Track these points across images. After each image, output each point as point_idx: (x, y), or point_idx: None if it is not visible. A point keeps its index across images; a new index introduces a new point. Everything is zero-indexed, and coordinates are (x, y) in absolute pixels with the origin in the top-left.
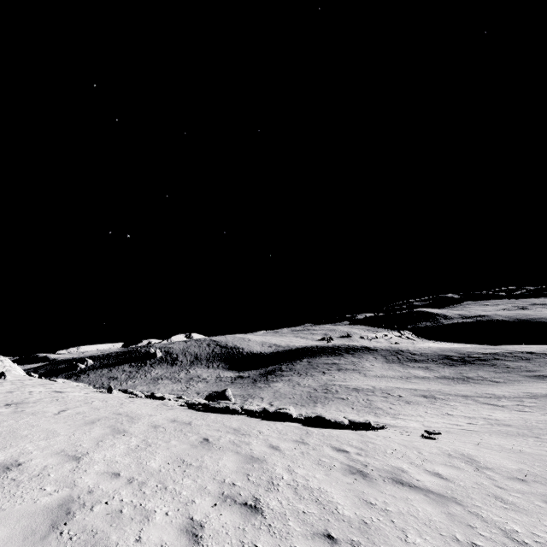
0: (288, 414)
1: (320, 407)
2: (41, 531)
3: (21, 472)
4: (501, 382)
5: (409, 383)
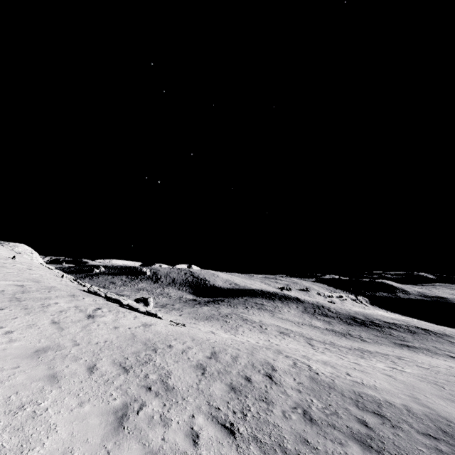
0: (120, 300)
1: (204, 322)
2: None
3: None
4: (366, 341)
5: (297, 327)
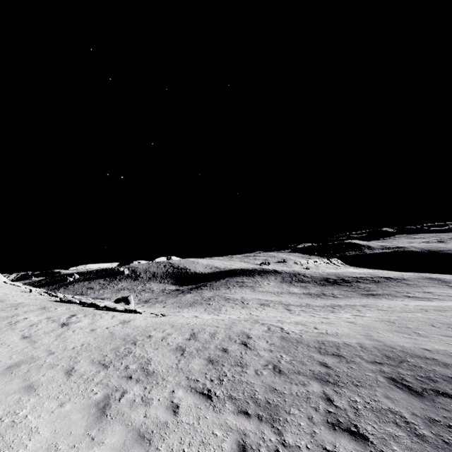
0: (96, 304)
1: (188, 308)
2: None
3: None
4: (338, 297)
5: (276, 296)
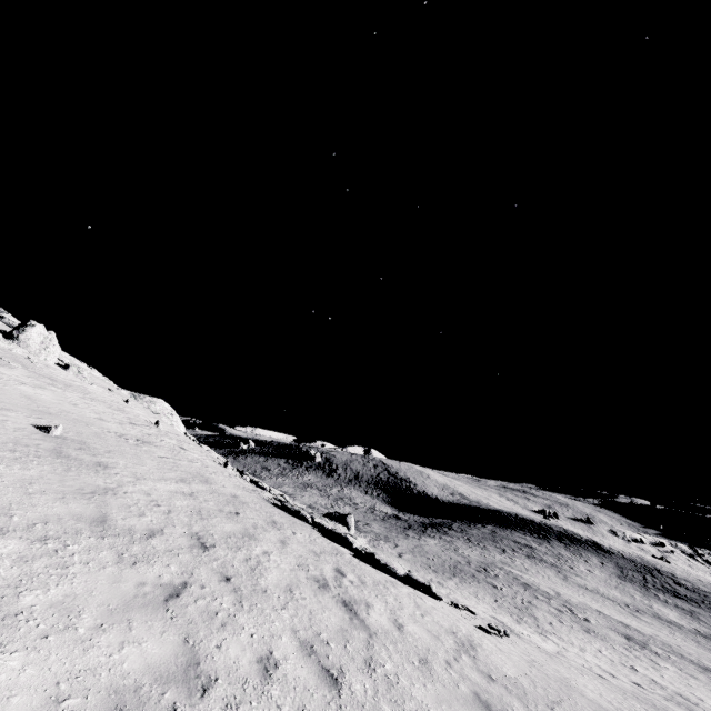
0: (347, 539)
1: (454, 581)
2: (87, 491)
3: (104, 469)
4: None
5: (633, 617)
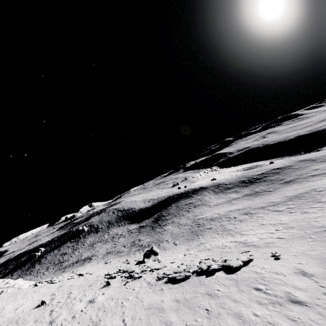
0: (215, 269)
1: (201, 238)
2: None
3: None
4: (272, 191)
5: (233, 204)
